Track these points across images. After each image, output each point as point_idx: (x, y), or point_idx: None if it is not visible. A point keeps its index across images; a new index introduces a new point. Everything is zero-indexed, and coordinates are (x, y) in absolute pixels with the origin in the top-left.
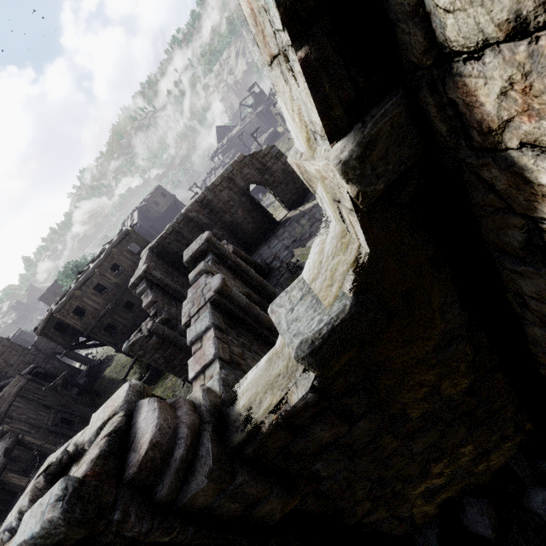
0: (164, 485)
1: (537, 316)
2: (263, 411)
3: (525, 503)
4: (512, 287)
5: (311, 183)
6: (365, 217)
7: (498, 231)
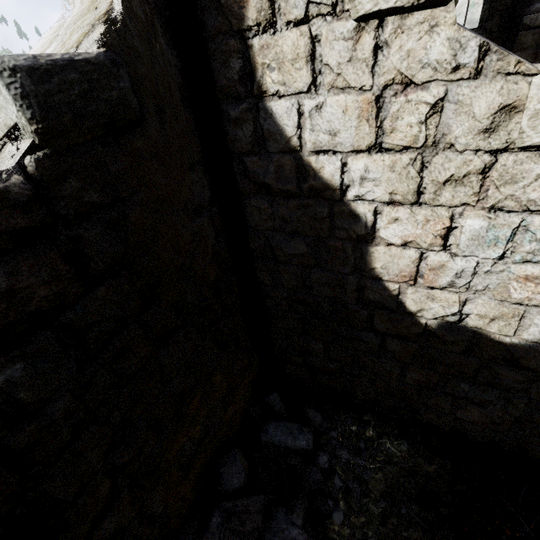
0: None
1: (252, 181)
2: None
3: (264, 439)
4: (236, 149)
5: None
6: None
7: (225, 66)
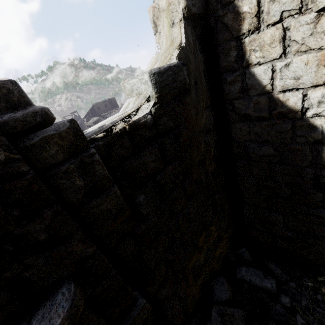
0: (16, 113)
1: (237, 114)
2: (116, 119)
3: (239, 276)
4: (229, 97)
5: (157, 22)
6: (186, 23)
7: (227, 56)
